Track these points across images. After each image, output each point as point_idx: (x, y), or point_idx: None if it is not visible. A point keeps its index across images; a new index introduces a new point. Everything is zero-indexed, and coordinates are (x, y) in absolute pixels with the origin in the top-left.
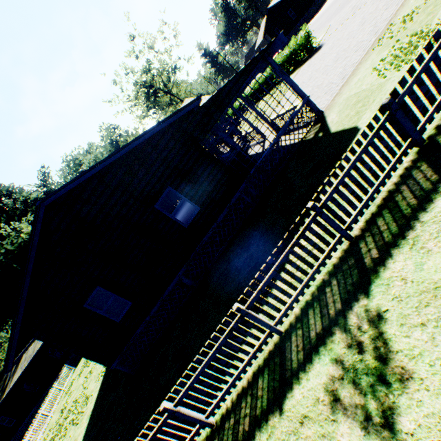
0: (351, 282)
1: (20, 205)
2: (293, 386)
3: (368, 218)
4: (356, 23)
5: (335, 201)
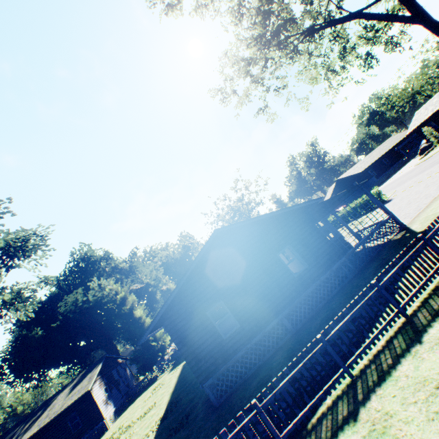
0: None
1: (109, 269)
2: (427, 329)
3: None
4: (421, 187)
5: (436, 239)
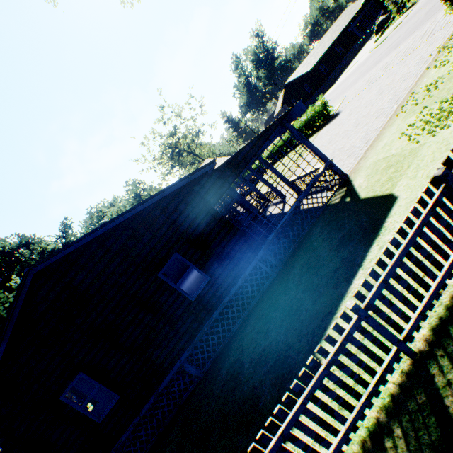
0: (428, 440)
1: (36, 256)
2: None
3: (436, 324)
4: (373, 93)
5: (385, 299)
